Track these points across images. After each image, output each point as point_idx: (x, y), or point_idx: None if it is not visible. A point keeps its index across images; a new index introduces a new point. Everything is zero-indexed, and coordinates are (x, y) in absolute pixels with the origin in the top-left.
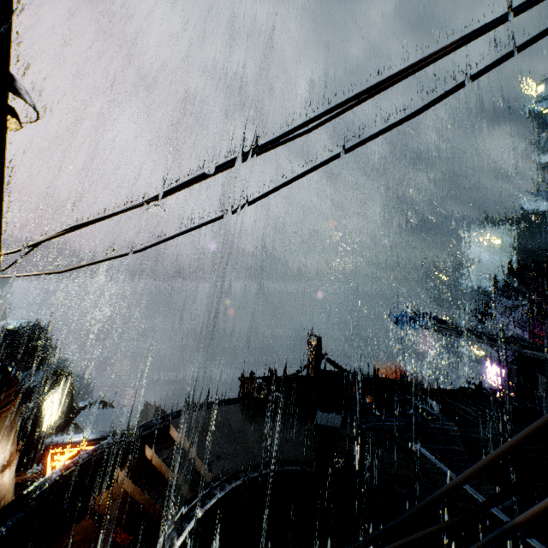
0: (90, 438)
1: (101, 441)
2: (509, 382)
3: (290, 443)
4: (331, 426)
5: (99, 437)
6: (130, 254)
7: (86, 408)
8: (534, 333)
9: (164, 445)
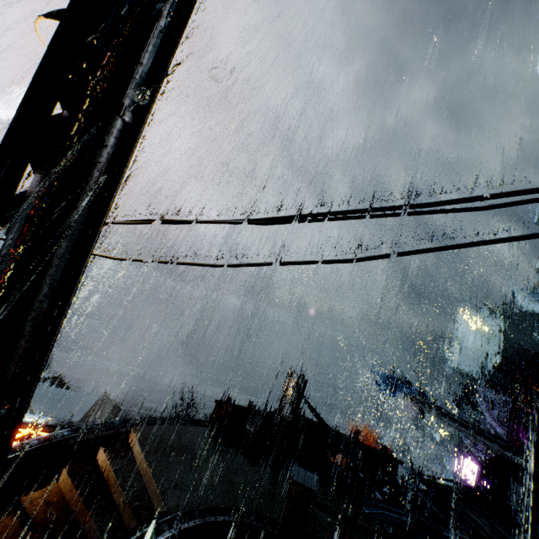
0: (45, 423)
1: (56, 429)
2: (481, 480)
3: (254, 490)
4: (308, 487)
5: (55, 425)
6: (204, 264)
7: (40, 381)
8: (513, 434)
9: (120, 453)
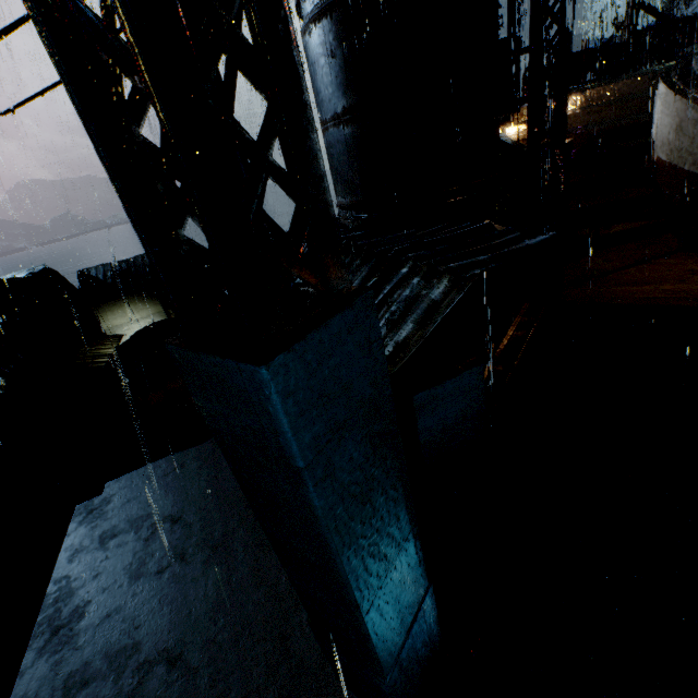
0: None
1: None
2: None
3: None
4: None
5: None
6: None
7: None
8: None
9: None
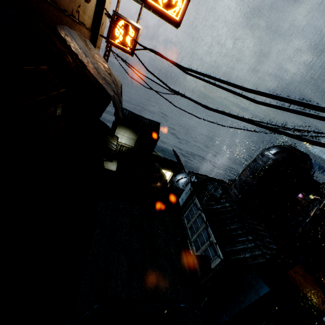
0: None
1: None
2: None
3: None
4: None
5: None
6: None
7: None
8: None
9: None
